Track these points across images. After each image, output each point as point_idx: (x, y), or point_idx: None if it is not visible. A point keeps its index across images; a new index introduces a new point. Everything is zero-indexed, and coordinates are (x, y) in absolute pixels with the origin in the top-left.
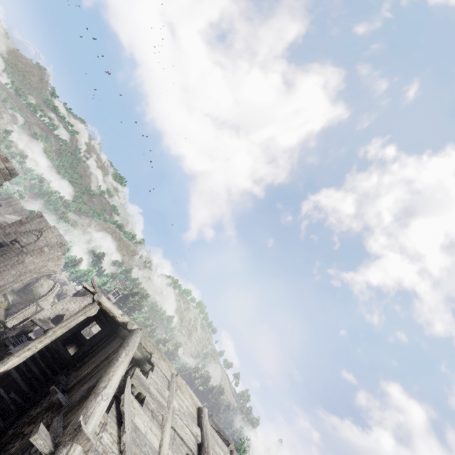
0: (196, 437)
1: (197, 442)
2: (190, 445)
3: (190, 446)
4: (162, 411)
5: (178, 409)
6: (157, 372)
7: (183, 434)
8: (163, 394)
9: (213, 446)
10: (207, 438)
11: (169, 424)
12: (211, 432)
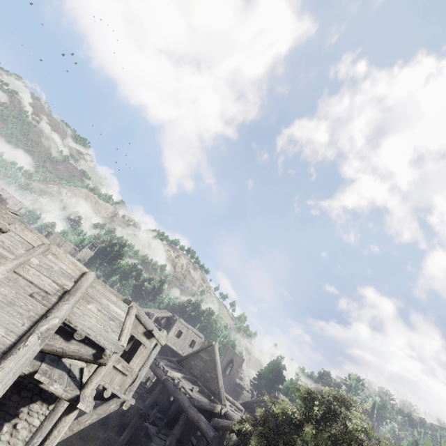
0: (62, 286)
1: (63, 290)
2: (47, 289)
3: (45, 289)
4: (0, 260)
5: (38, 264)
6: (11, 237)
7: (35, 280)
8: (11, 250)
9: (98, 299)
10: (79, 287)
11: (6, 267)
12: (101, 291)
